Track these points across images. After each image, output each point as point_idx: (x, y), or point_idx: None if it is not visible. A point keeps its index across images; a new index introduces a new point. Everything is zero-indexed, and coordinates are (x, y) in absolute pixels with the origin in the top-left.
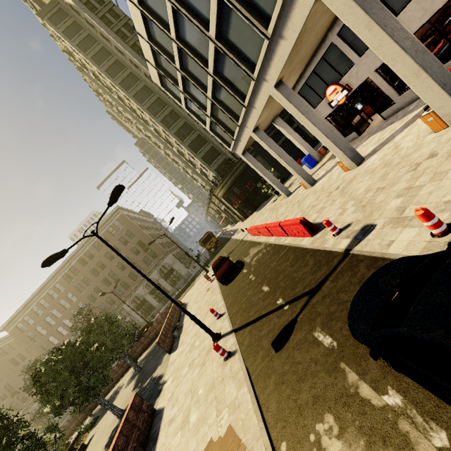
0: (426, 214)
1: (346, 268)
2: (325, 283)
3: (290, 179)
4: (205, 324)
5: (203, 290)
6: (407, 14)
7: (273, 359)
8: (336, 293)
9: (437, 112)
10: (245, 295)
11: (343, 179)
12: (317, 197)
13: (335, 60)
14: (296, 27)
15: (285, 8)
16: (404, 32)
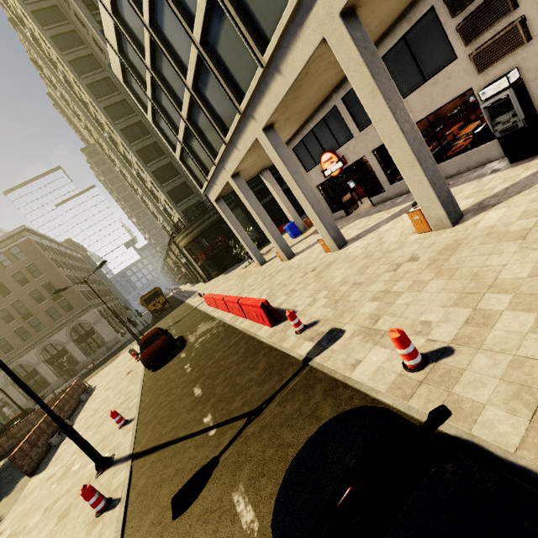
0: (402, 339)
1: (299, 387)
2: (270, 404)
3: (270, 244)
4: (101, 432)
5: (123, 371)
6: (409, 103)
7: (164, 533)
8: (279, 426)
9: (423, 212)
10: (170, 395)
11: (322, 260)
12: (291, 275)
13: (335, 126)
14: (296, 64)
15: (287, 37)
16: (405, 114)
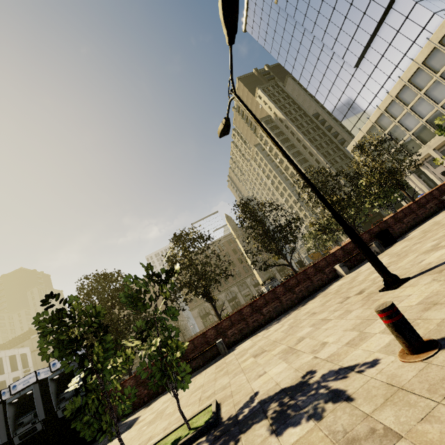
0: None
1: None
2: None
3: None
4: None
5: None
6: None
7: None
8: None
9: None
10: None
11: None
12: None
13: None
14: None
15: None
16: None
